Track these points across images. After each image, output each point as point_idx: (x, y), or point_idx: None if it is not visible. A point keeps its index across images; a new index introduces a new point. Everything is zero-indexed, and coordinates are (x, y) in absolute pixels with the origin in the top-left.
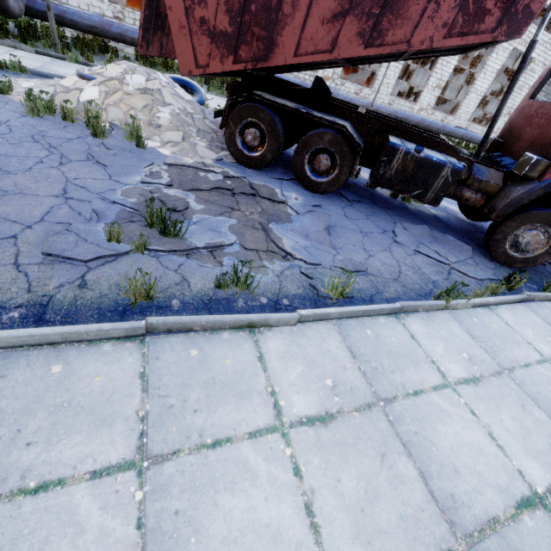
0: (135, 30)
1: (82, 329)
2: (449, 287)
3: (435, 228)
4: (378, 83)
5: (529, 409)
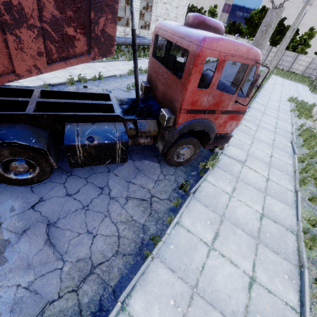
0: None
1: None
2: (151, 237)
3: (136, 155)
4: None
5: None
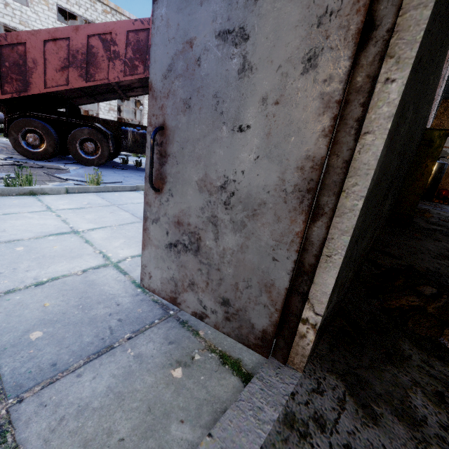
0: None
1: None
2: None
3: None
4: None
5: None
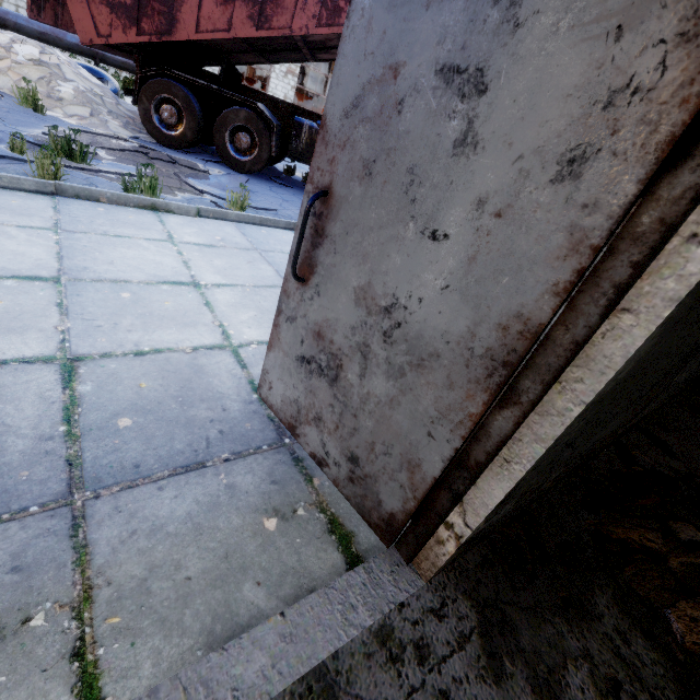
0: (20, 15)
1: None
2: None
3: None
4: None
5: None
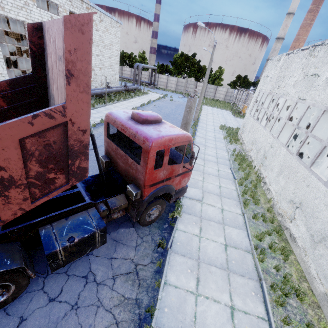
0: None
1: None
2: (147, 309)
3: (110, 225)
4: None
5: None
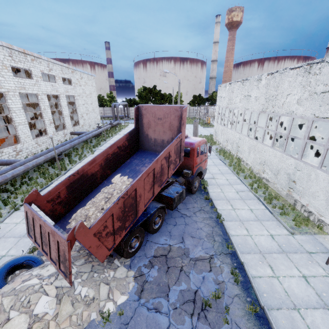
0: None
1: (274, 325)
2: (217, 216)
3: None
4: (22, 139)
5: (251, 223)
